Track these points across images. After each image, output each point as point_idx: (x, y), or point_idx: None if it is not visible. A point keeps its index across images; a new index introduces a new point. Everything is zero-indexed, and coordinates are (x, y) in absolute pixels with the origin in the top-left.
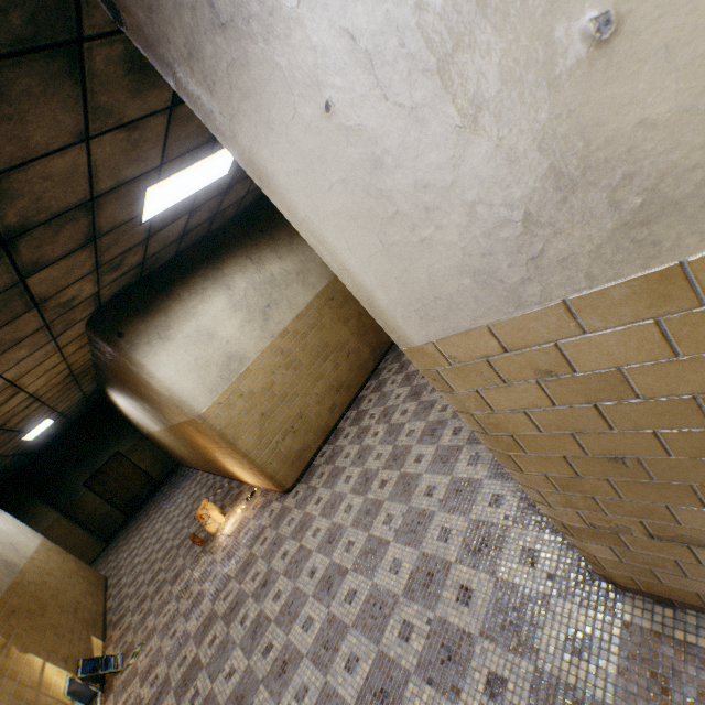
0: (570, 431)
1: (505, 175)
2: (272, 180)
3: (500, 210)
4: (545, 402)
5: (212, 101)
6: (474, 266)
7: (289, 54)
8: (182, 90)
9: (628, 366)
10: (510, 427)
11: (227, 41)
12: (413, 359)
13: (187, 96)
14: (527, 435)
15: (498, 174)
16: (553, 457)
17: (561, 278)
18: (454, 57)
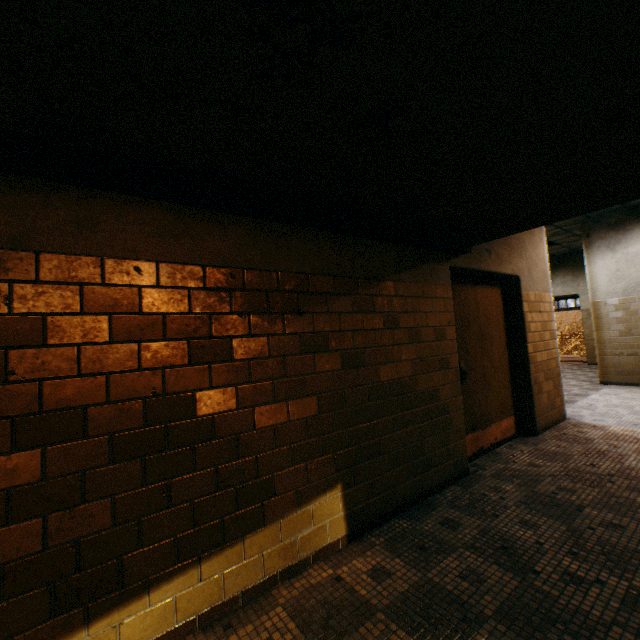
0: (622, 323)
1: (635, 278)
2: (594, 264)
3: (632, 282)
4: (621, 316)
5: (594, 252)
6: (623, 288)
7: (614, 255)
8: (588, 248)
9: (639, 309)
10: (609, 323)
11: (606, 249)
12: (594, 304)
13: (588, 249)
14: (612, 325)
15: (634, 278)
16: (615, 331)
17: (636, 293)
18: (636, 266)
